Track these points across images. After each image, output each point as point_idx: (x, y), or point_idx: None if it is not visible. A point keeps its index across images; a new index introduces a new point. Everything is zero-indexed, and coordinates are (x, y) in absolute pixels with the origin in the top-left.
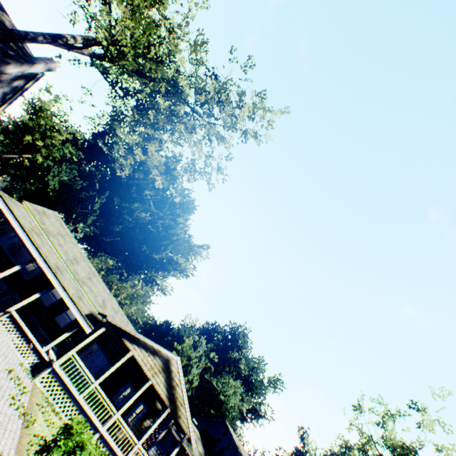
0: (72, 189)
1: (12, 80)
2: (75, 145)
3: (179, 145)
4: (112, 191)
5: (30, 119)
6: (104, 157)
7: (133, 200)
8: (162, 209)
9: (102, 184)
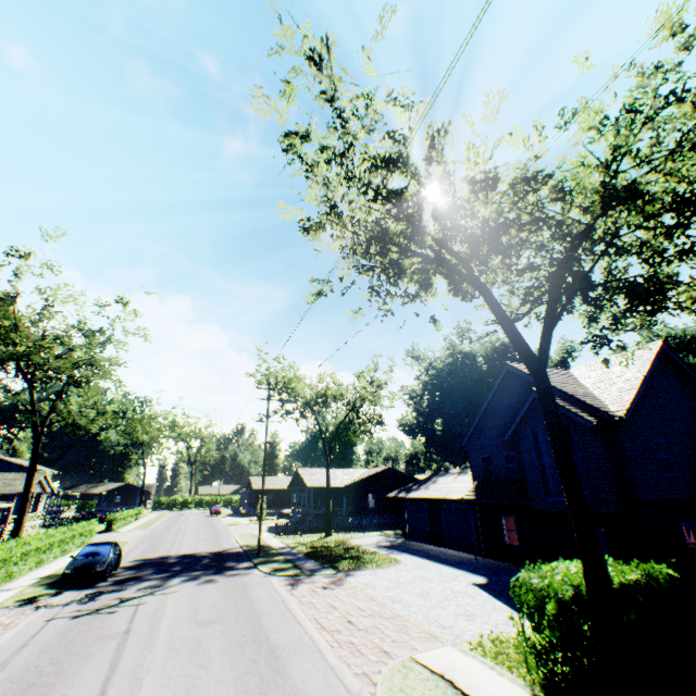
0: None
1: None
2: None
3: None
4: None
5: None
6: None
7: None
8: None
9: None
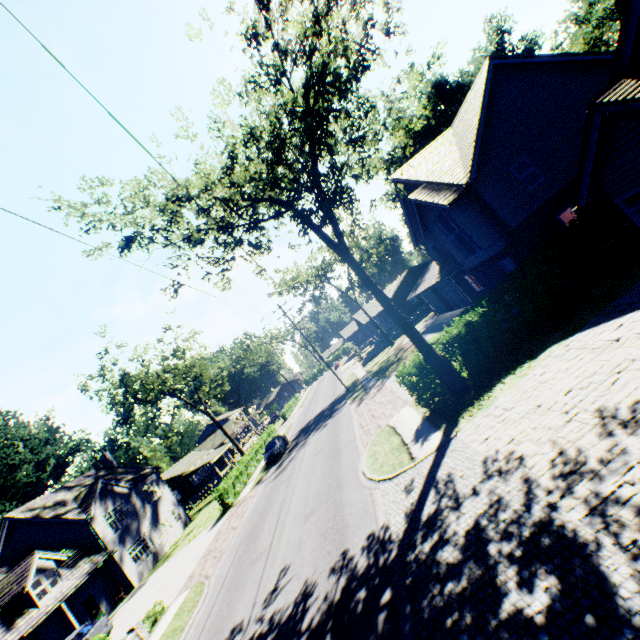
0: None
1: None
2: None
3: None
4: None
5: None
6: None
7: None
8: None
9: None
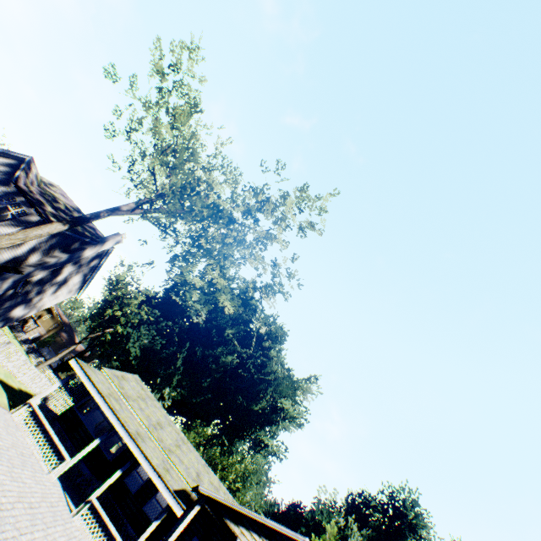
0: (153, 351)
1: (89, 262)
2: (151, 306)
3: (240, 265)
4: (193, 341)
5: (109, 294)
6: (178, 308)
7: (216, 345)
8: (249, 346)
9: (181, 337)
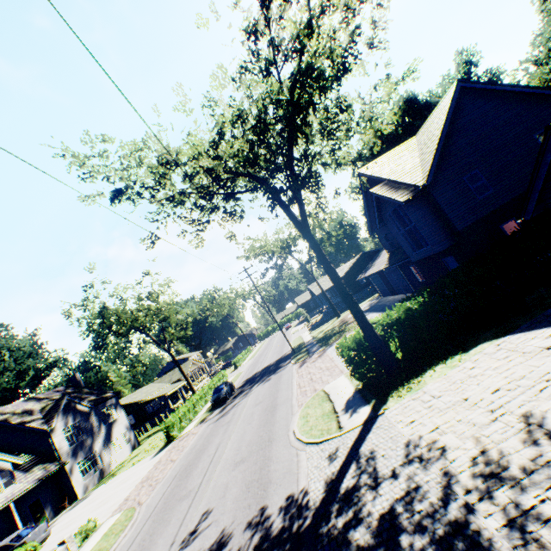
0: None
1: None
2: None
3: None
4: None
5: None
6: None
7: None
8: None
9: None
